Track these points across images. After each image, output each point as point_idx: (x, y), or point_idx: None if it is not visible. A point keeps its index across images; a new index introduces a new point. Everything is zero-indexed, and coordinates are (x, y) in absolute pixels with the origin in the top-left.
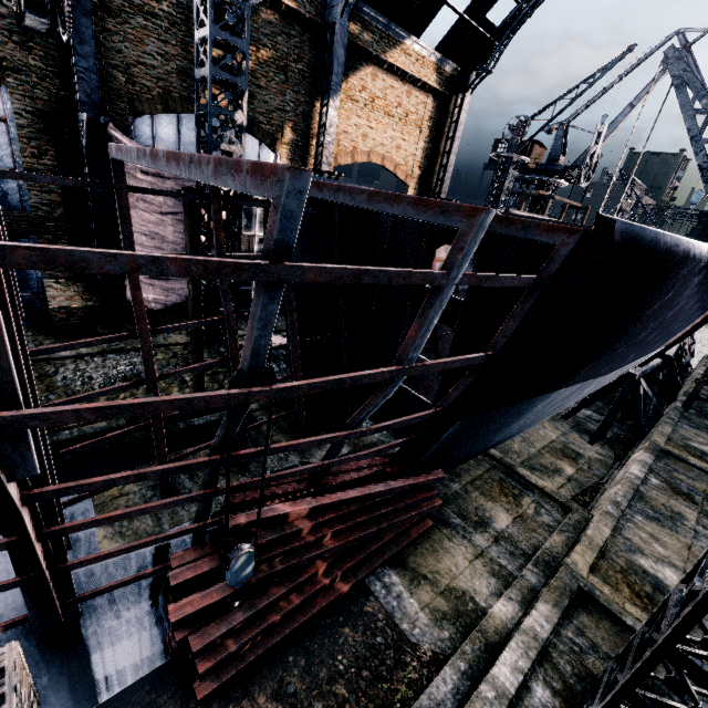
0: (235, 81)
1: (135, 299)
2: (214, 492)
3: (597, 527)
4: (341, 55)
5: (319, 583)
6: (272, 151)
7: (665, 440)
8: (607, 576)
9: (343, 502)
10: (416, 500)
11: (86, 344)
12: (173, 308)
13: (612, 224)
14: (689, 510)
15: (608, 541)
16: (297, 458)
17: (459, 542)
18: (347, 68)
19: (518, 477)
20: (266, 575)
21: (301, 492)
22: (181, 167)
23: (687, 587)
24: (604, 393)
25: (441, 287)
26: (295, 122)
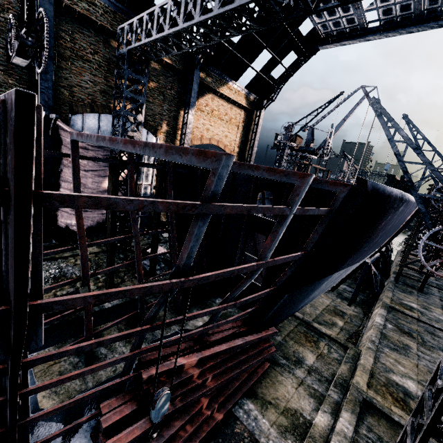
0: (138, 98)
1: (79, 224)
2: (140, 352)
3: (365, 357)
4: (195, 88)
5: (203, 414)
6: (155, 136)
7: (390, 301)
8: (377, 389)
9: (218, 354)
10: (261, 349)
11: (44, 255)
12: (86, 229)
13: (365, 181)
14: (412, 342)
15: (373, 366)
16: (177, 327)
17: (287, 376)
18: (198, 94)
19: (314, 329)
20: (171, 412)
21: (191, 349)
22: (137, 148)
23: (434, 387)
24: (352, 274)
25: (286, 215)
26: (169, 121)
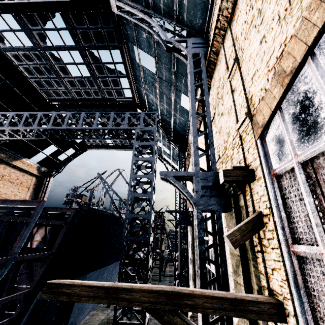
0: None
1: None
2: None
3: None
4: None
5: None
6: None
7: None
8: None
9: None
10: None
11: None
12: None
13: (82, 205)
14: None
15: None
16: None
17: None
18: None
19: None
20: None
21: None
22: None
23: None
24: None
25: (30, 223)
26: None
